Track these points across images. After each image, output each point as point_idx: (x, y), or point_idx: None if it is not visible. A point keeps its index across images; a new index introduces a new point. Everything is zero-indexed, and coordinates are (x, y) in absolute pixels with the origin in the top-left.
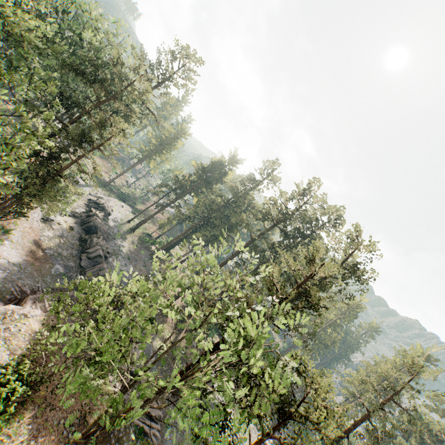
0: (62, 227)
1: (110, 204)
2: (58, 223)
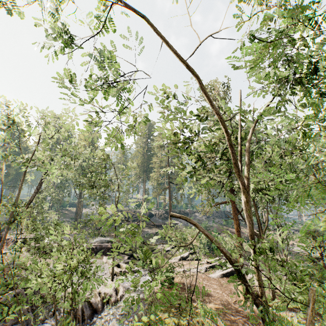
0: None
1: None
2: None
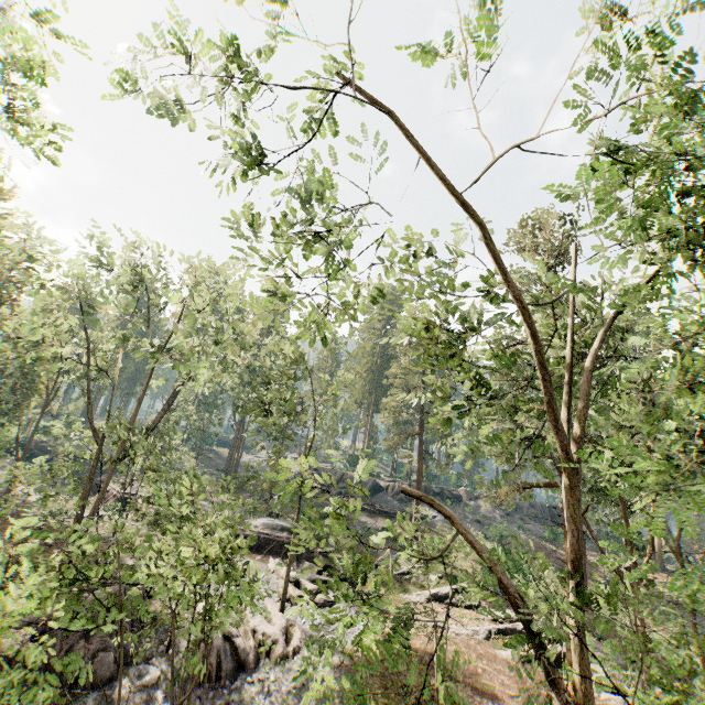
0: None
1: None
2: None
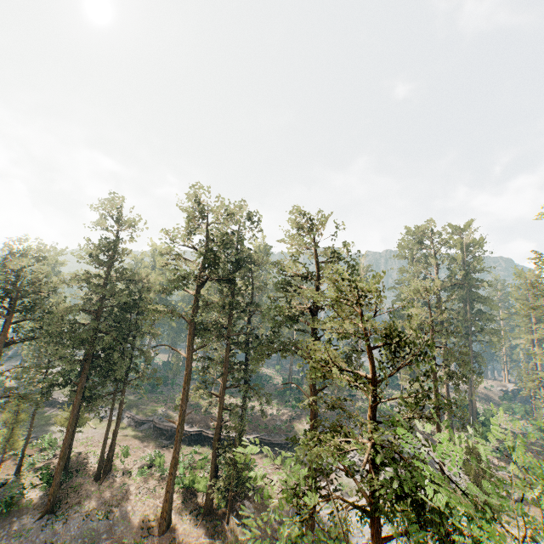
0: None
1: None
2: None
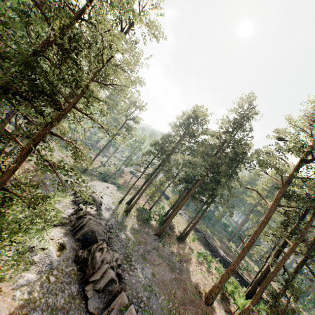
0: (47, 251)
1: (98, 192)
2: (41, 248)
